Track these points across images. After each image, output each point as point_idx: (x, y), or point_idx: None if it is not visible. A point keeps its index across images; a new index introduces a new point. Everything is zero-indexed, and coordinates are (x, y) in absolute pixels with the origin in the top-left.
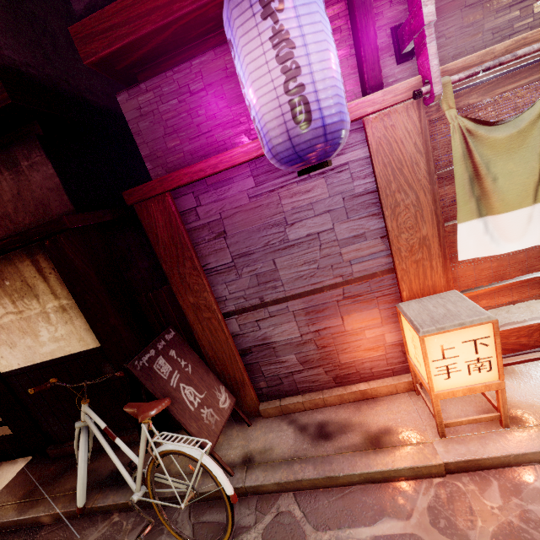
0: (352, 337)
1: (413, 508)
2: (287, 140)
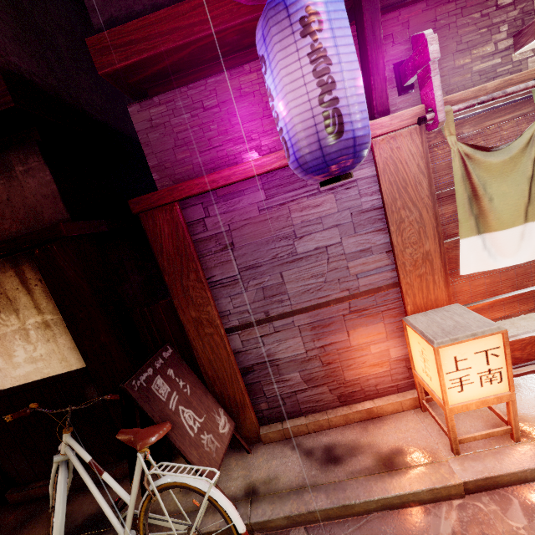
0: (357, 352)
1: (437, 534)
2: (318, 149)
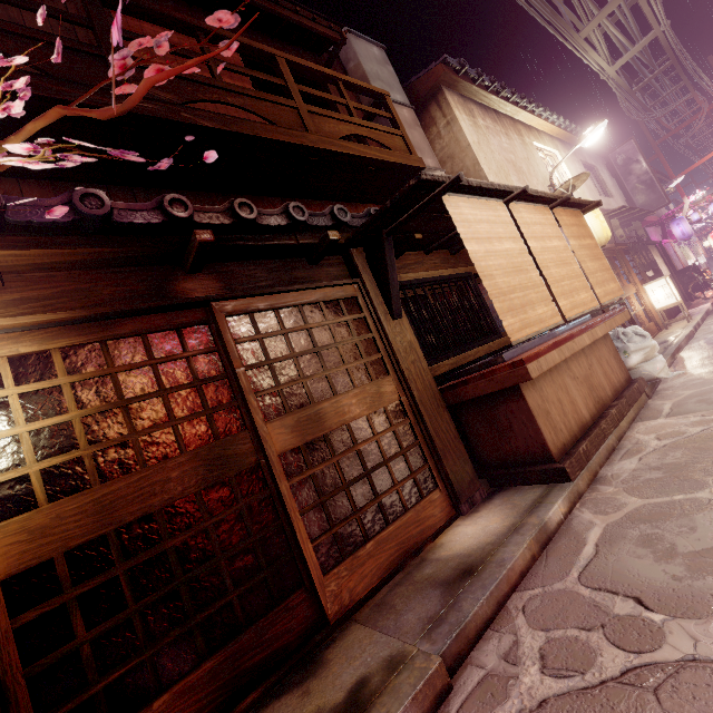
0: None
1: None
2: (691, 233)
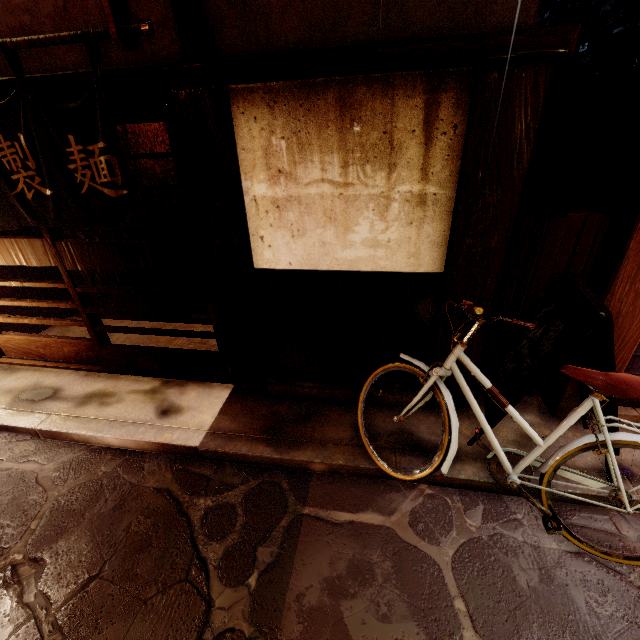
0: None
1: None
2: None
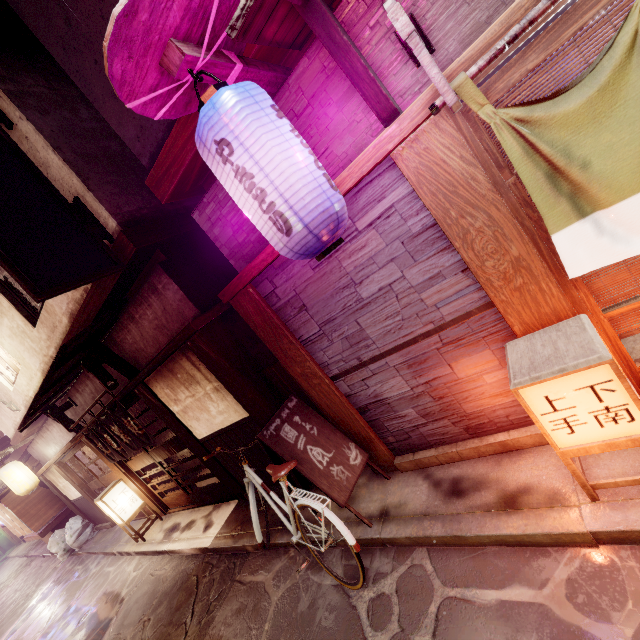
0: (469, 384)
1: (548, 578)
2: (284, 246)
